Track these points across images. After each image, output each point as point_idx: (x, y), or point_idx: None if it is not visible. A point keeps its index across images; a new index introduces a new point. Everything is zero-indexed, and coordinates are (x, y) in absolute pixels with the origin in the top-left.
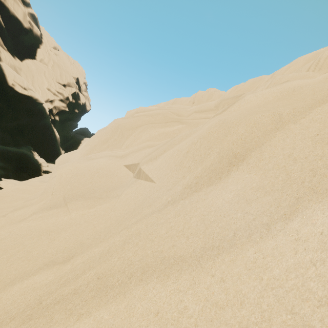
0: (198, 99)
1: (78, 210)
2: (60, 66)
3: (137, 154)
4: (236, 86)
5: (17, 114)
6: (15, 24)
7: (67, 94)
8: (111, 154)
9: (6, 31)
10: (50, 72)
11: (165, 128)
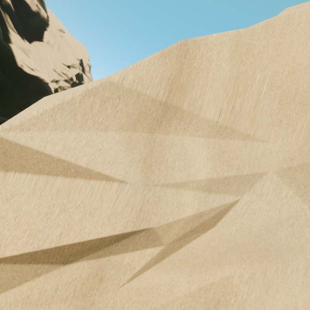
0: None
1: None
2: (65, 48)
3: None
4: None
5: (26, 92)
6: (23, 8)
7: (71, 75)
8: None
9: (16, 15)
10: (56, 54)
11: None
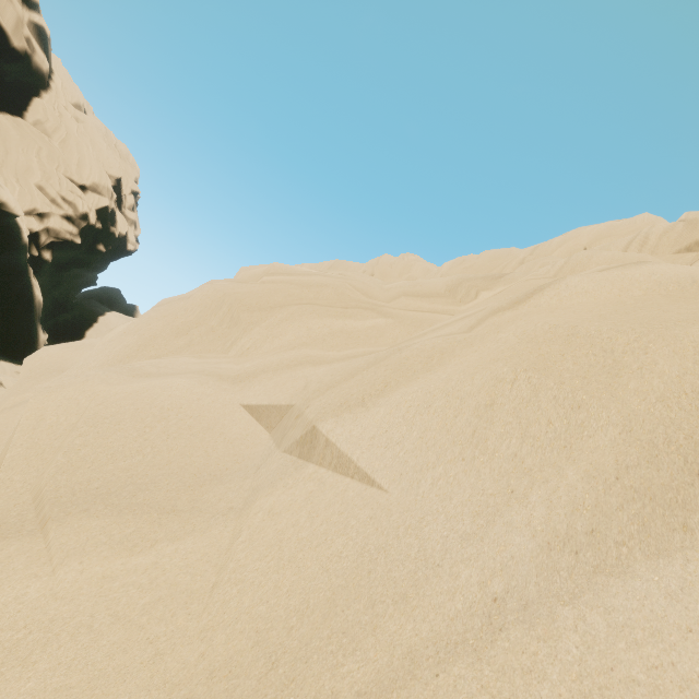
0: (381, 270)
1: (88, 559)
2: (83, 145)
3: (280, 376)
4: (462, 258)
5: None
6: None
7: (86, 207)
8: (205, 368)
9: None
10: (55, 153)
11: (346, 320)
